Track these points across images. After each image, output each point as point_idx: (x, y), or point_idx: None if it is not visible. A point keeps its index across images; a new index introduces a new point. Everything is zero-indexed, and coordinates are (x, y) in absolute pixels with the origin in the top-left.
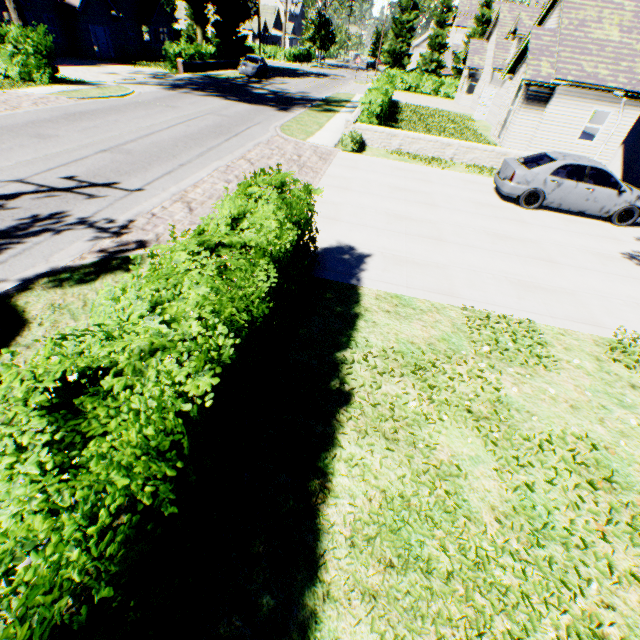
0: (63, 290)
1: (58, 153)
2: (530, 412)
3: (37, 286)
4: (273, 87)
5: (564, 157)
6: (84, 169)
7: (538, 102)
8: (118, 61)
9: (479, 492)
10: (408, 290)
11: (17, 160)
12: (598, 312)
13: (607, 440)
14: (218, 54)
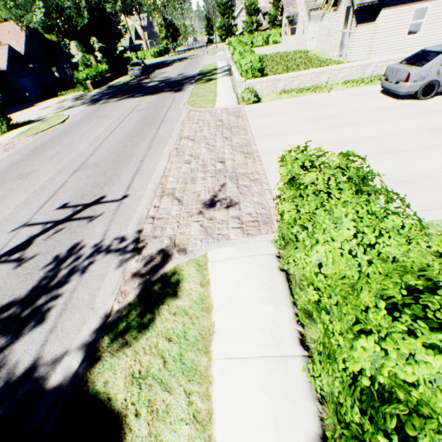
0: (130, 347)
1: (42, 186)
2: None
3: (103, 352)
4: (158, 78)
5: None
6: (70, 193)
7: (368, 18)
8: (45, 98)
9: None
10: (429, 213)
11: (14, 205)
12: None
13: None
14: (110, 69)
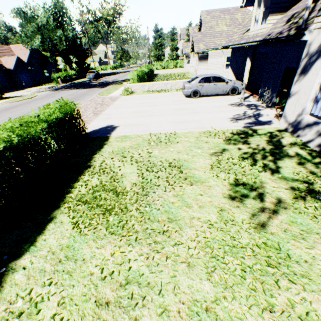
0: None
1: None
2: (160, 157)
3: None
4: (102, 80)
5: (202, 75)
6: None
7: (204, 59)
8: (34, 86)
9: (129, 180)
10: (130, 133)
11: None
12: (206, 124)
13: (186, 158)
14: (77, 73)
